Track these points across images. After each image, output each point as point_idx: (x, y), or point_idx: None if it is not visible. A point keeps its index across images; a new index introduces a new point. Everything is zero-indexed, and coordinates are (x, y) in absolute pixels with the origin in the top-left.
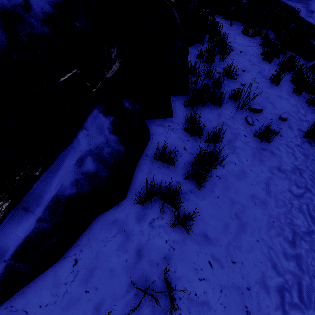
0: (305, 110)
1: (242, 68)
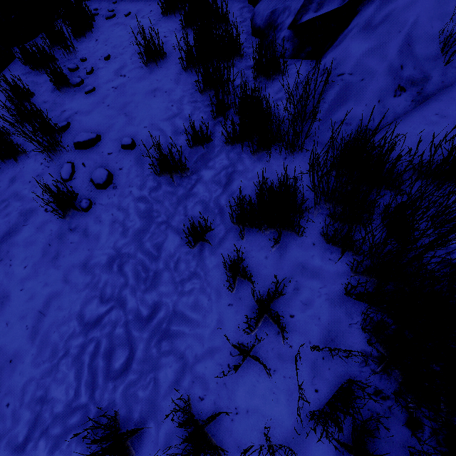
0: (197, 104)
1: (109, 52)
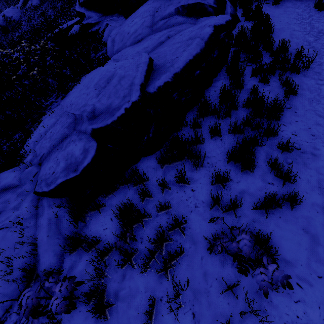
0: None
1: None
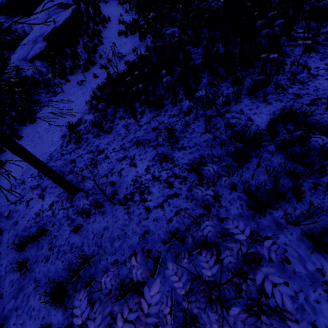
0: None
1: None
